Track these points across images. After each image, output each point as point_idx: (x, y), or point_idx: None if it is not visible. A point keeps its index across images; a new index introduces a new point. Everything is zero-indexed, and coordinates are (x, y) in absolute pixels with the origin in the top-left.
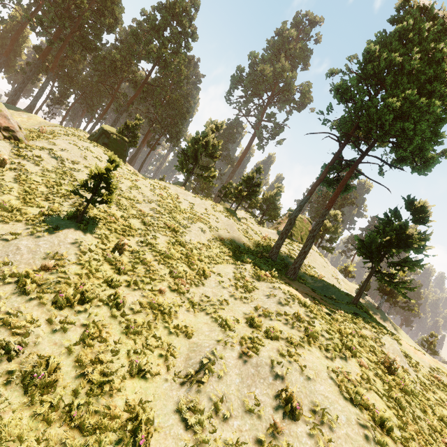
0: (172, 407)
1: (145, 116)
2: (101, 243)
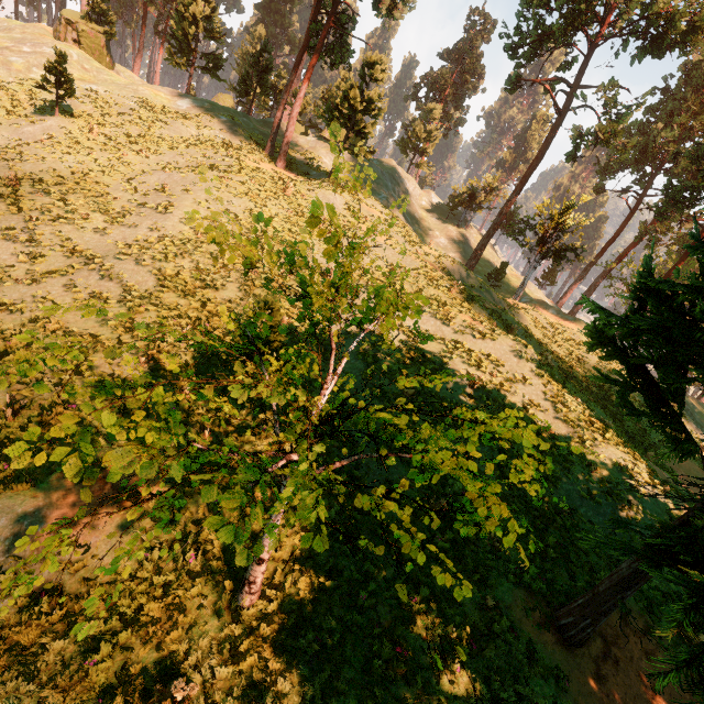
0: (119, 185)
1: None
2: (79, 130)
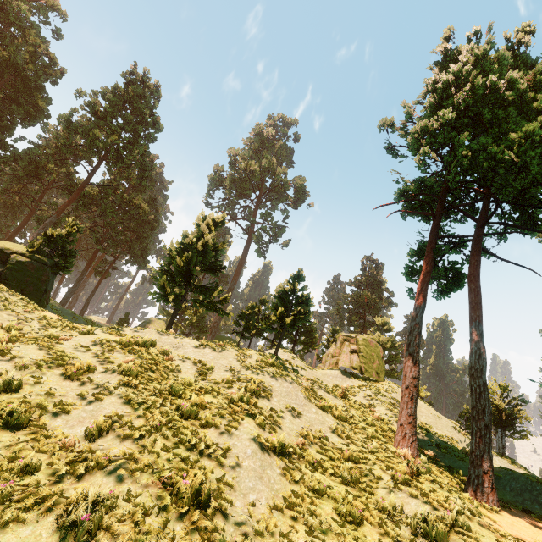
0: None
1: (90, 232)
2: None
